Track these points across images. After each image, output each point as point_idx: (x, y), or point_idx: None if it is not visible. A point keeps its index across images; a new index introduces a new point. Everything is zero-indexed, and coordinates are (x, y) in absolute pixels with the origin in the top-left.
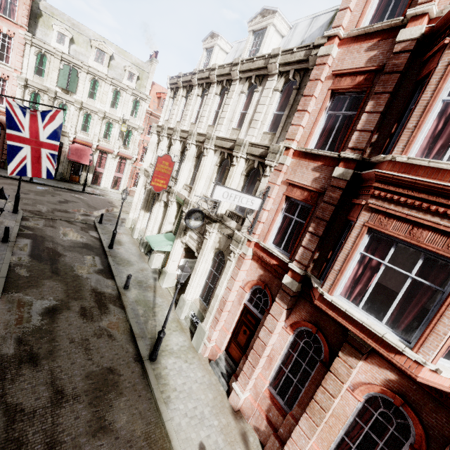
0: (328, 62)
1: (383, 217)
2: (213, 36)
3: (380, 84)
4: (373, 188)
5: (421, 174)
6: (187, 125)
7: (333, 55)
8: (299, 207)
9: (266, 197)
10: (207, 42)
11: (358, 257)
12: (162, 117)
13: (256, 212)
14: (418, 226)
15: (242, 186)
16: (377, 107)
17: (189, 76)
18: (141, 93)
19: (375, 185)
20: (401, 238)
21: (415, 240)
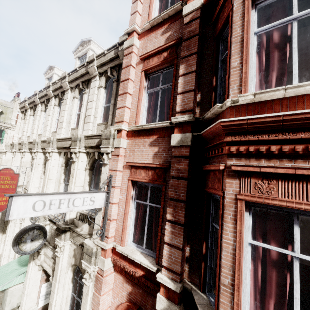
0: (134, 50)
1: (259, 181)
2: (51, 69)
3: (184, 49)
4: (225, 144)
5: (280, 110)
6: (35, 137)
7: (136, 45)
8: (148, 189)
9: (111, 188)
10: (47, 73)
11: (250, 251)
12: (15, 136)
13: (104, 209)
14: None
15: (89, 181)
16: (190, 68)
17: (32, 98)
18: (5, 123)
19: (227, 139)
20: (306, 208)
21: None
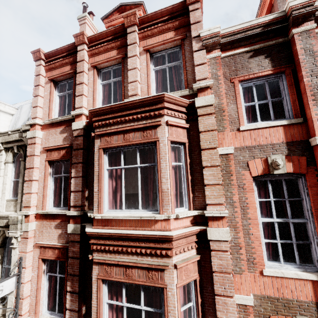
0: (37, 142)
1: (107, 266)
2: None
3: (74, 157)
4: (92, 243)
5: (114, 224)
6: None
7: (39, 136)
8: (57, 263)
9: (22, 269)
10: None
11: (107, 307)
12: None
13: (16, 290)
14: (128, 266)
15: (1, 259)
16: (78, 173)
17: None
18: None
19: (91, 242)
20: (123, 281)
21: (131, 280)
